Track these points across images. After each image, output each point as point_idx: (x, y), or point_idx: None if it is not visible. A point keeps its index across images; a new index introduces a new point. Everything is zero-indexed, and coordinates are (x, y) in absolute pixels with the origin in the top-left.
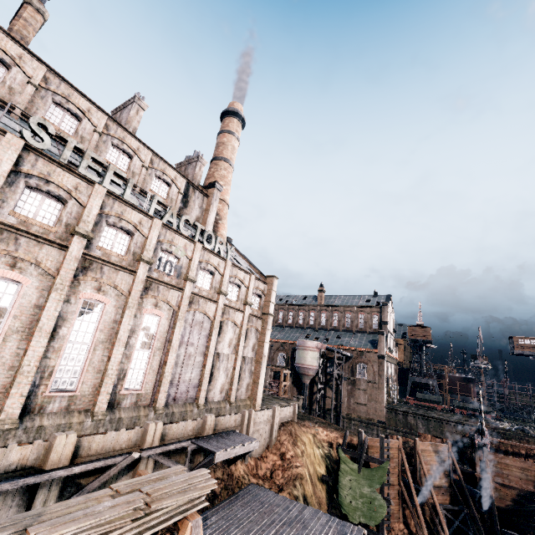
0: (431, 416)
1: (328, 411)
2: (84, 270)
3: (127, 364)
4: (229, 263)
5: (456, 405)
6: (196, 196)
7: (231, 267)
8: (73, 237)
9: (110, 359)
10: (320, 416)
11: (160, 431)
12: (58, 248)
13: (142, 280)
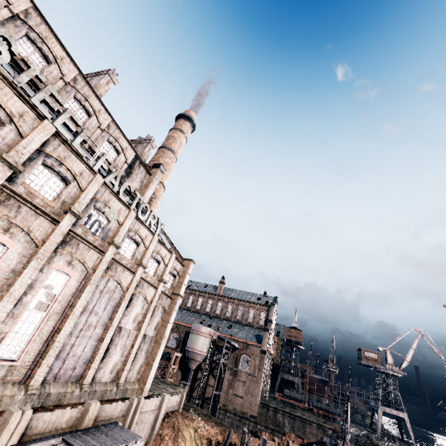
0: (297, 415)
1: (206, 400)
2: None
3: (10, 326)
4: (156, 238)
5: (315, 405)
6: (139, 171)
7: (157, 243)
8: None
9: None
10: (198, 405)
11: (26, 423)
12: None
13: (63, 232)
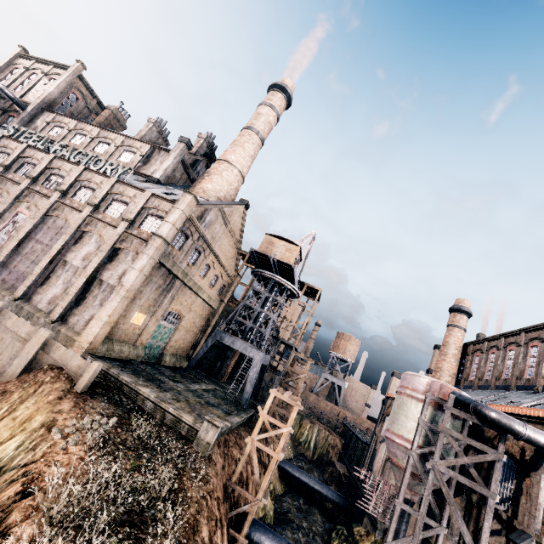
0: None
1: None
2: None
3: None
4: (113, 180)
5: None
6: (160, 156)
7: (120, 185)
8: None
9: None
10: None
11: None
12: None
13: (22, 189)
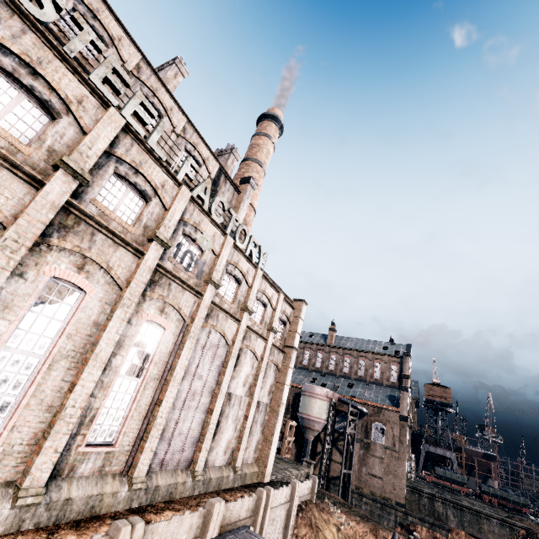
0: (466, 506)
1: (333, 480)
2: (63, 230)
3: (100, 400)
4: (260, 273)
5: (484, 489)
6: (226, 188)
7: (261, 279)
8: (56, 171)
9: (74, 387)
10: (323, 486)
11: None
12: (24, 181)
13: (150, 268)
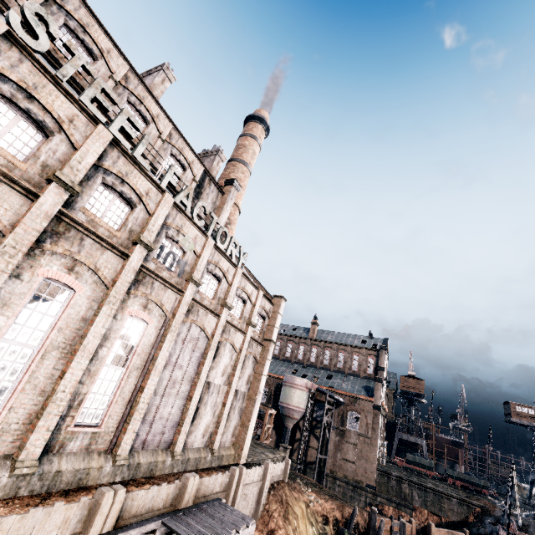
0: (430, 487)
1: (309, 465)
2: (55, 236)
3: (88, 386)
4: (239, 271)
5: (449, 473)
6: (210, 190)
7: (241, 277)
8: (49, 184)
9: (64, 375)
10: (300, 470)
11: (120, 505)
12: (21, 194)
13: (134, 268)
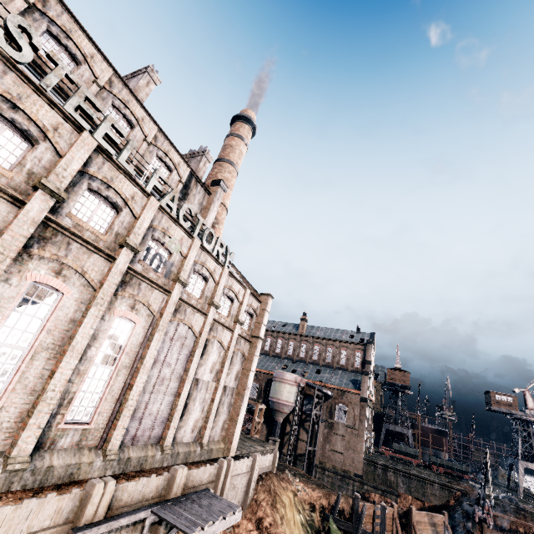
0: (414, 474)
1: (299, 457)
2: (43, 241)
3: (77, 385)
4: (226, 271)
5: (433, 460)
6: (197, 191)
7: (228, 276)
8: (35, 192)
9: (54, 374)
10: (290, 462)
11: (110, 496)
12: (8, 201)
13: (121, 270)
